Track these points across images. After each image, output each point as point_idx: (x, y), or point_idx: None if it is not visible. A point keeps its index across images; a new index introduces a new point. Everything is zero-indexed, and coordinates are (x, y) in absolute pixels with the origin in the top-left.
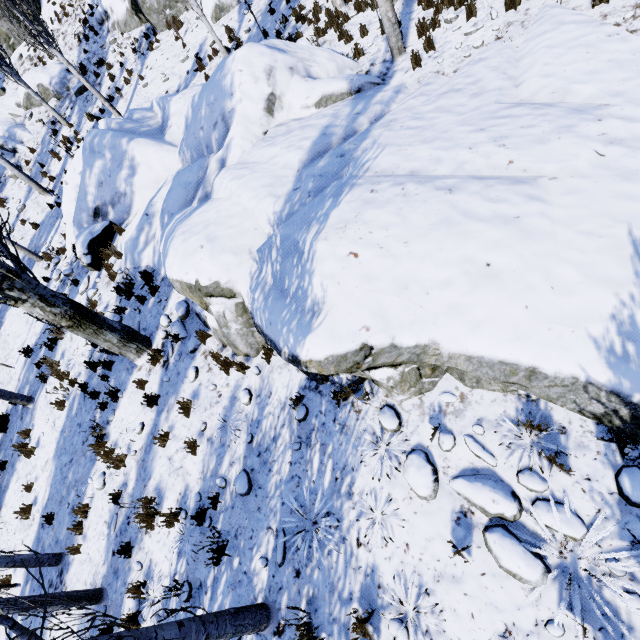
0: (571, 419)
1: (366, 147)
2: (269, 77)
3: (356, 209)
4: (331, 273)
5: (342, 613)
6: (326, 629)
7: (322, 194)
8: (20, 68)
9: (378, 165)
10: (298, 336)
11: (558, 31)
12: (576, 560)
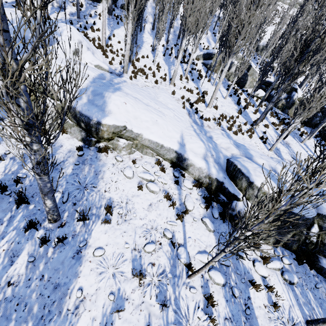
0: (165, 163)
1: (121, 85)
2: (79, 43)
3: (123, 95)
4: (117, 104)
5: (97, 211)
6: (89, 218)
7: (109, 87)
8: None
9: (126, 91)
10: (103, 116)
11: (165, 94)
12: (165, 188)
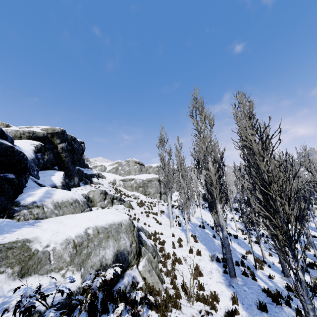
0: None
1: None
2: None
3: None
4: None
5: None
6: None
7: None
8: (173, 195)
9: None
10: None
11: None
12: None
